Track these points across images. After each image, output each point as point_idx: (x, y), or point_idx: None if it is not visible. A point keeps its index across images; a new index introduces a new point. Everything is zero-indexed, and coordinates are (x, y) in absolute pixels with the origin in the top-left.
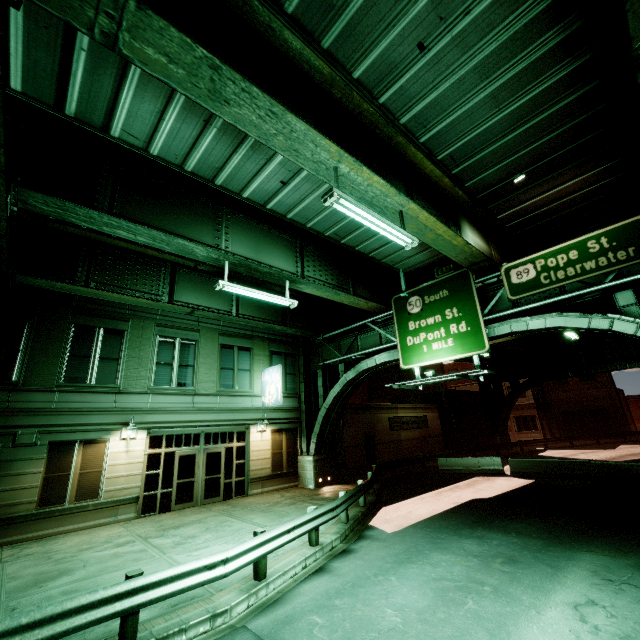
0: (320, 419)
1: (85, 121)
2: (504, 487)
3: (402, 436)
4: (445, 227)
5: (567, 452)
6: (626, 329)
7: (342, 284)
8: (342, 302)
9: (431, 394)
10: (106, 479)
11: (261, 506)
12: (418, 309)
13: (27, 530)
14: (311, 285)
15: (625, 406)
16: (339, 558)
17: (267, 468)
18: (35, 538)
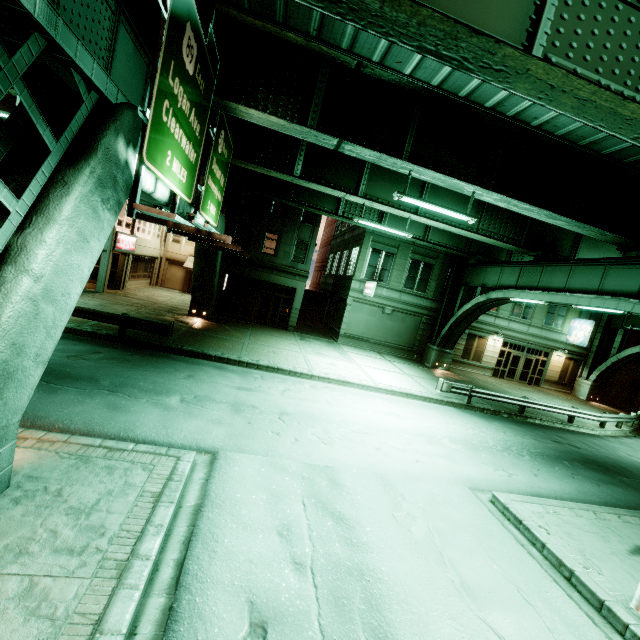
0: (608, 363)
1: None
2: None
3: None
4: None
5: None
6: None
7: None
8: None
9: None
10: (484, 355)
11: (559, 397)
12: None
13: (456, 365)
14: None
15: None
16: (634, 437)
17: (555, 377)
18: (459, 369)
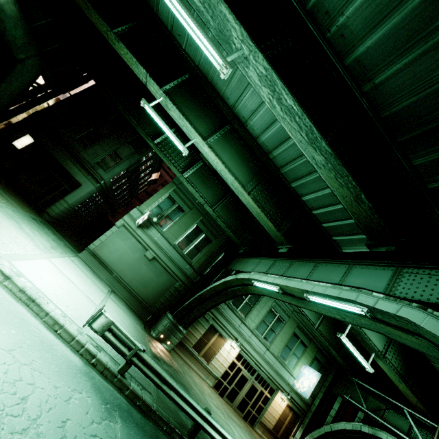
0: (322, 430)
1: (336, 242)
2: None
3: None
4: None
5: None
6: None
7: (405, 376)
8: (397, 385)
9: None
10: (215, 357)
11: None
12: None
13: (184, 353)
14: (387, 365)
15: None
16: None
17: (271, 424)
18: (184, 359)
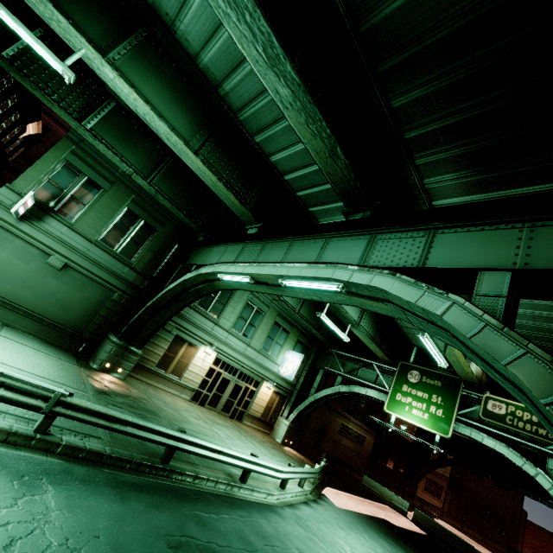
0: (307, 402)
1: (313, 214)
2: (406, 525)
3: (343, 441)
4: (465, 361)
5: (456, 531)
6: (544, 484)
7: (375, 337)
8: (369, 347)
9: (376, 423)
10: (188, 370)
11: (255, 437)
12: (415, 381)
13: (146, 376)
14: (361, 332)
15: (522, 527)
16: (314, 503)
17: (260, 412)
18: (147, 383)
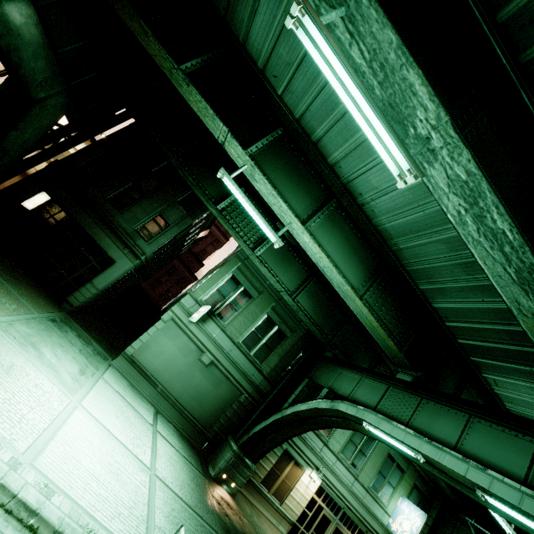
0: None
1: (475, 363)
2: None
3: None
4: None
5: None
6: None
7: None
8: None
9: None
10: (289, 494)
11: None
12: None
13: (250, 492)
14: None
15: None
16: None
17: None
18: (249, 500)
